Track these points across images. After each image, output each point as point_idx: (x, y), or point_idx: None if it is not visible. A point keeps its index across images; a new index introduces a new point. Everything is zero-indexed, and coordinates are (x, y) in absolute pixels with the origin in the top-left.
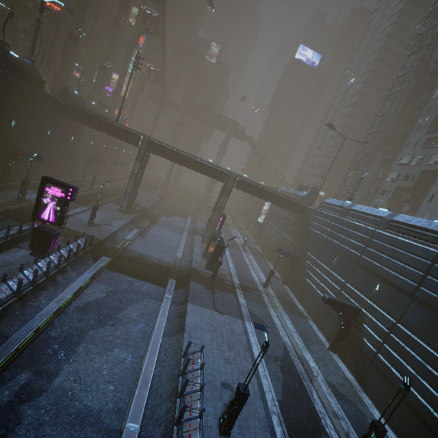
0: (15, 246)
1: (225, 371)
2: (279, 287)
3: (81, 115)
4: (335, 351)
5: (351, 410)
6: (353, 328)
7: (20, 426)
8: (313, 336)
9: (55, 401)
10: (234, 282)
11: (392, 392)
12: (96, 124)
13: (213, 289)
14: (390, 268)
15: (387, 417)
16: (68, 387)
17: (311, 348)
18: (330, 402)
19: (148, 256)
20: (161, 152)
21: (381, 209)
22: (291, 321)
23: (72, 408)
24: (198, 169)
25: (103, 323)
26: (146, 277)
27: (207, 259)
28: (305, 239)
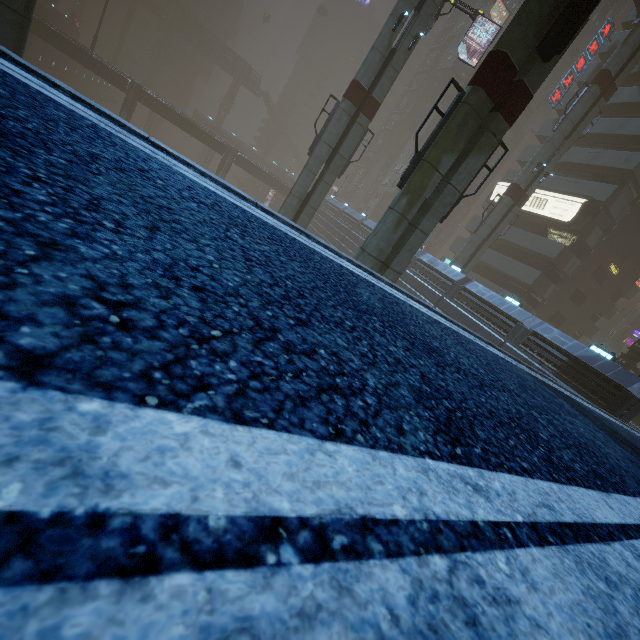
0: None
1: None
2: None
3: (47, 31)
4: None
5: None
6: None
7: None
8: None
9: None
10: None
11: None
12: (69, 51)
13: None
14: (330, 241)
15: None
16: None
17: None
18: None
19: None
20: (153, 106)
21: (345, 204)
22: None
23: None
24: (195, 135)
25: None
26: None
27: None
28: None
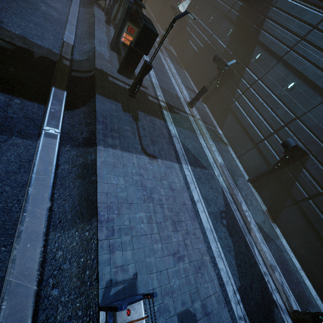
0: None
1: (178, 283)
2: (200, 106)
3: None
4: (253, 183)
5: (276, 252)
6: (286, 168)
7: None
8: (236, 167)
9: None
10: (159, 99)
11: (309, 232)
12: None
13: (135, 112)
14: None
15: (292, 245)
16: None
17: (238, 184)
18: (265, 252)
19: None
20: None
21: None
22: (219, 152)
23: None
24: None
25: None
26: None
27: (118, 55)
28: (248, 48)
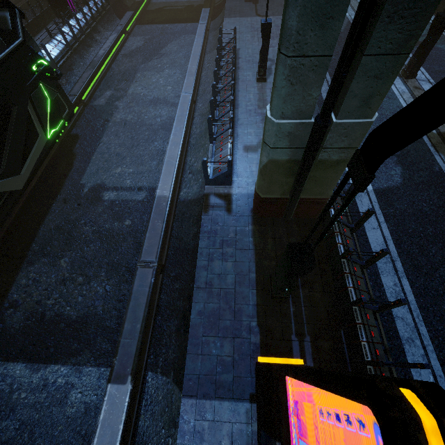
0: (49, 24)
1: None
2: None
3: None
4: None
5: None
6: None
7: (118, 109)
8: None
9: (133, 99)
10: None
11: None
12: None
13: (255, 1)
14: None
15: None
16: (138, 92)
17: None
18: None
19: (176, 3)
20: None
21: None
22: None
23: (146, 99)
24: None
25: (150, 59)
26: (178, 20)
27: None
28: None
